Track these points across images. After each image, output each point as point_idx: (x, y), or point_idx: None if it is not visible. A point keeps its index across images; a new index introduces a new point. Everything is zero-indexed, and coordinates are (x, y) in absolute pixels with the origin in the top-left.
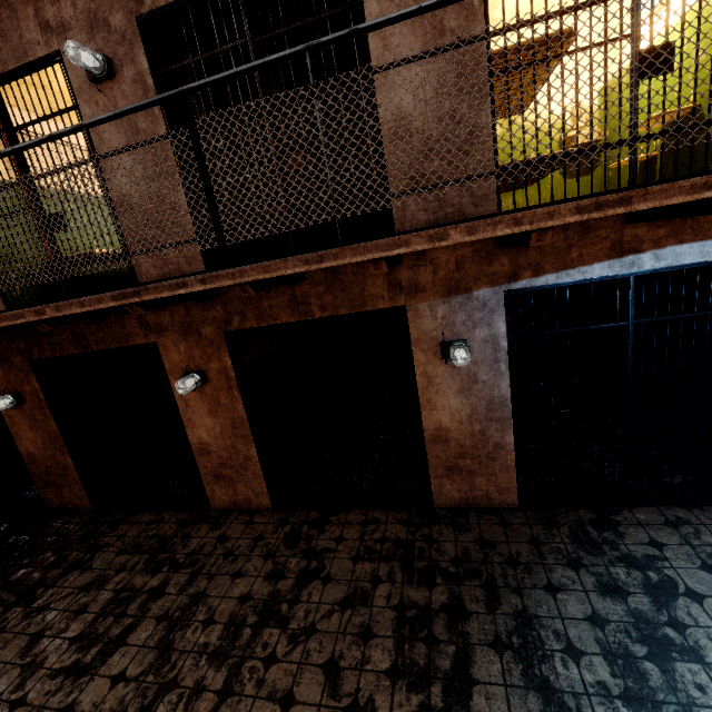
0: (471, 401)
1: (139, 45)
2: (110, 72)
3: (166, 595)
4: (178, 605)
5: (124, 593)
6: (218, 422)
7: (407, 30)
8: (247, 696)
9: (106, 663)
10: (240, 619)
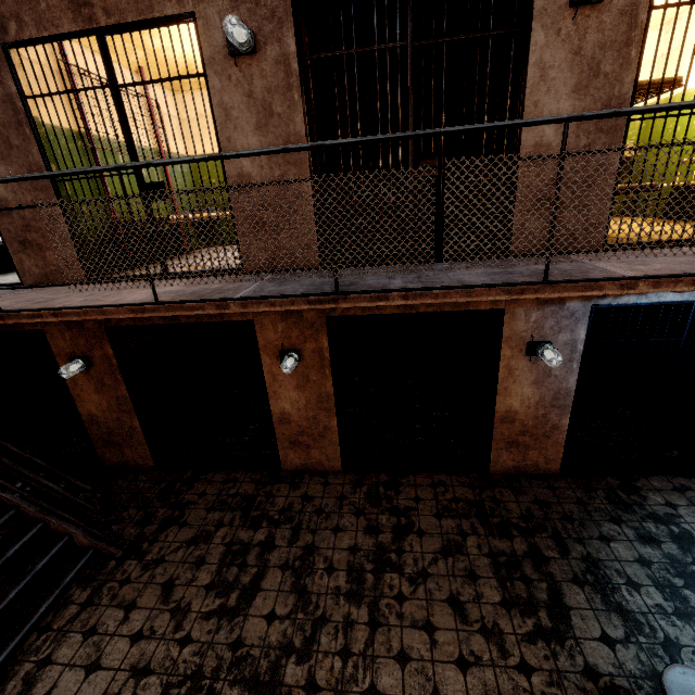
0: (541, 390)
1: (289, 25)
2: (254, 49)
3: (278, 548)
4: (294, 556)
5: (235, 546)
6: (304, 395)
7: (566, 66)
8: (394, 626)
9: (252, 605)
10: (358, 566)
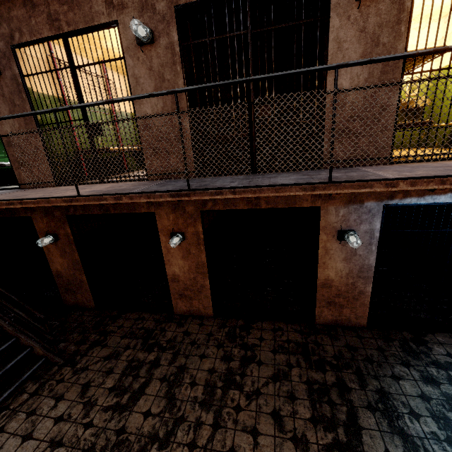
0: (350, 265)
1: (174, 24)
2: (152, 40)
3: (161, 366)
4: (171, 372)
5: (133, 363)
6: (187, 263)
7: (355, 40)
8: (230, 429)
9: (136, 404)
10: (212, 383)
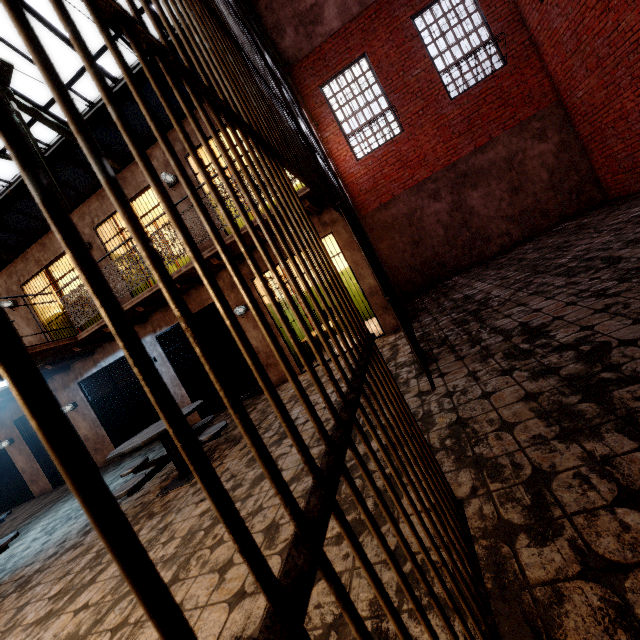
0: (88, 422)
1: None
2: None
3: None
4: None
5: None
6: (24, 457)
7: (22, 321)
8: None
9: None
10: (5, 523)
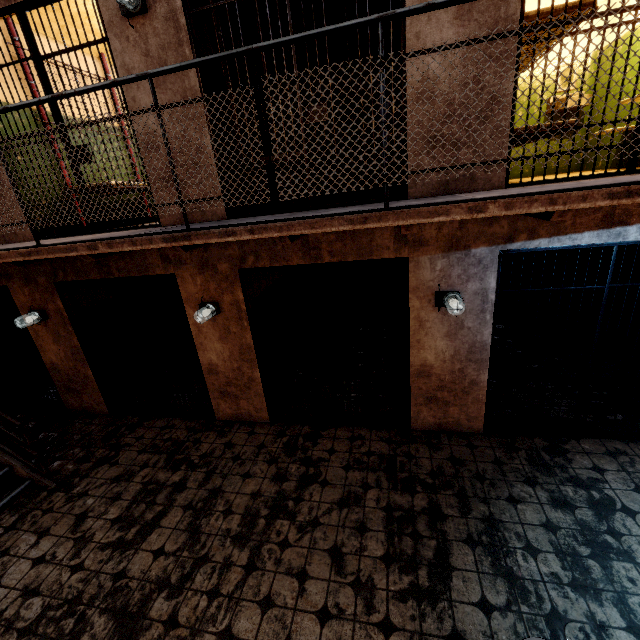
0: (455, 343)
1: None
2: (143, 8)
3: (188, 489)
4: (199, 498)
5: (150, 485)
6: (227, 347)
7: None
8: (269, 571)
9: (146, 540)
10: (255, 511)
